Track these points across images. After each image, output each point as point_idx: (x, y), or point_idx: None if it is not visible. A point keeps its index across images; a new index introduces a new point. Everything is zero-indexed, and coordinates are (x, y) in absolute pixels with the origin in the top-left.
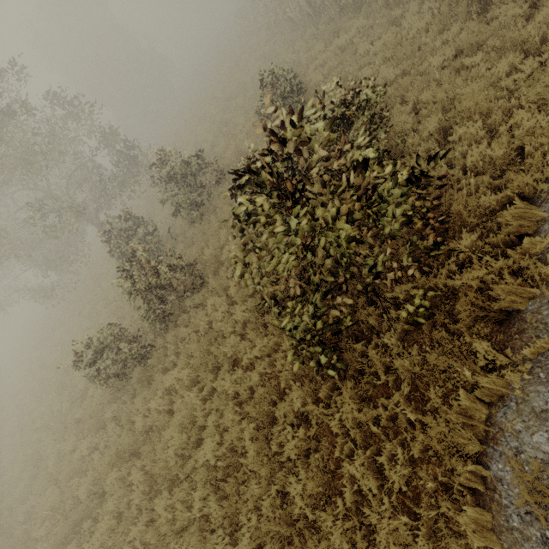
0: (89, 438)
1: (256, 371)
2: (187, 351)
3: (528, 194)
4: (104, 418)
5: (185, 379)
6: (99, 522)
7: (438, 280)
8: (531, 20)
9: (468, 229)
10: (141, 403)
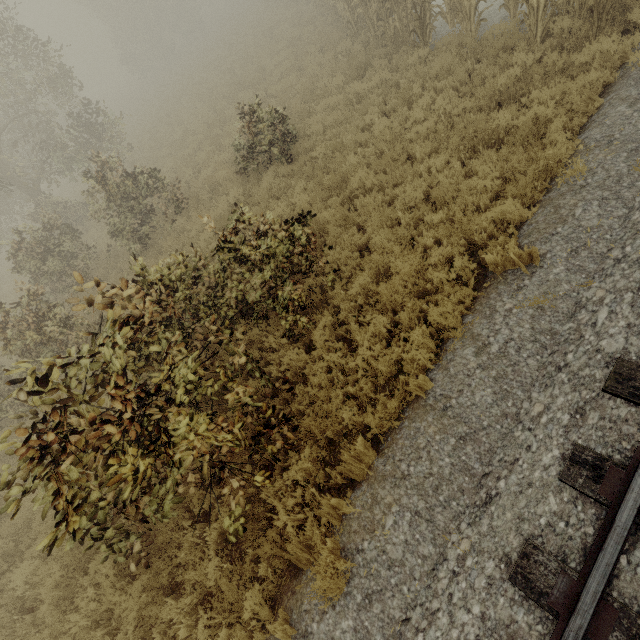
0: None
1: None
2: None
3: (379, 432)
4: None
5: None
6: None
7: (268, 493)
8: (494, 202)
9: (316, 446)
10: None
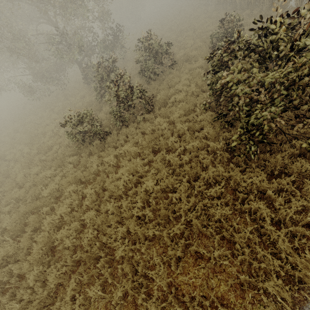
0: (52, 169)
1: (187, 155)
2: (135, 140)
3: None
4: (64, 162)
5: (133, 152)
6: (56, 209)
7: None
8: None
9: None
10: (96, 158)
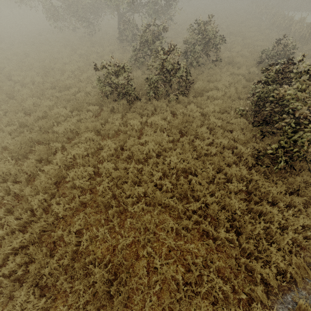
0: (68, 109)
1: (214, 148)
2: (164, 115)
3: None
4: (82, 107)
5: (160, 126)
6: (69, 148)
7: None
8: None
9: None
10: (119, 117)
